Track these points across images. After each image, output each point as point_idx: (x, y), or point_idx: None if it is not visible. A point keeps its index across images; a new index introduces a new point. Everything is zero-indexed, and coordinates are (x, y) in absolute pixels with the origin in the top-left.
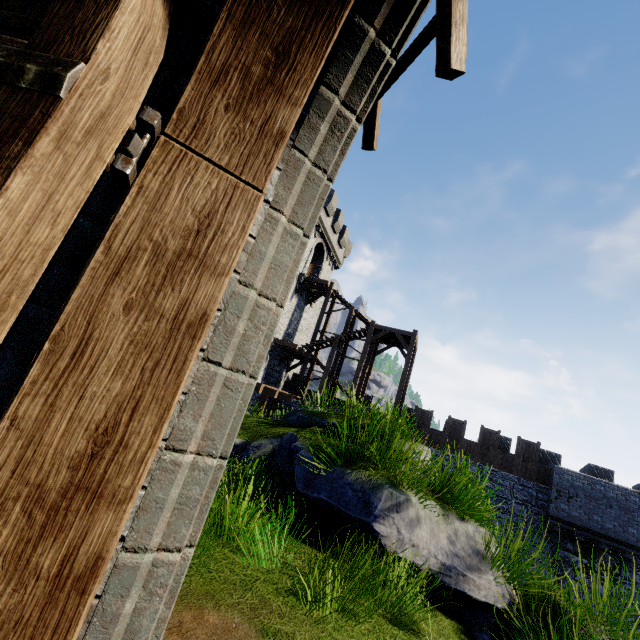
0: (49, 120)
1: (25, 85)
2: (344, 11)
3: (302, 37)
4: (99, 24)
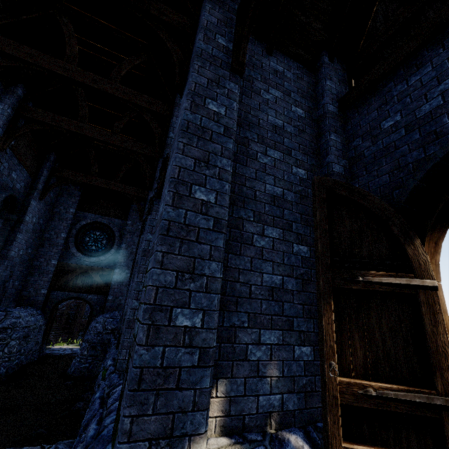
0: (439, 298)
1: (427, 290)
2: (448, 227)
3: (440, 237)
4: (428, 267)
